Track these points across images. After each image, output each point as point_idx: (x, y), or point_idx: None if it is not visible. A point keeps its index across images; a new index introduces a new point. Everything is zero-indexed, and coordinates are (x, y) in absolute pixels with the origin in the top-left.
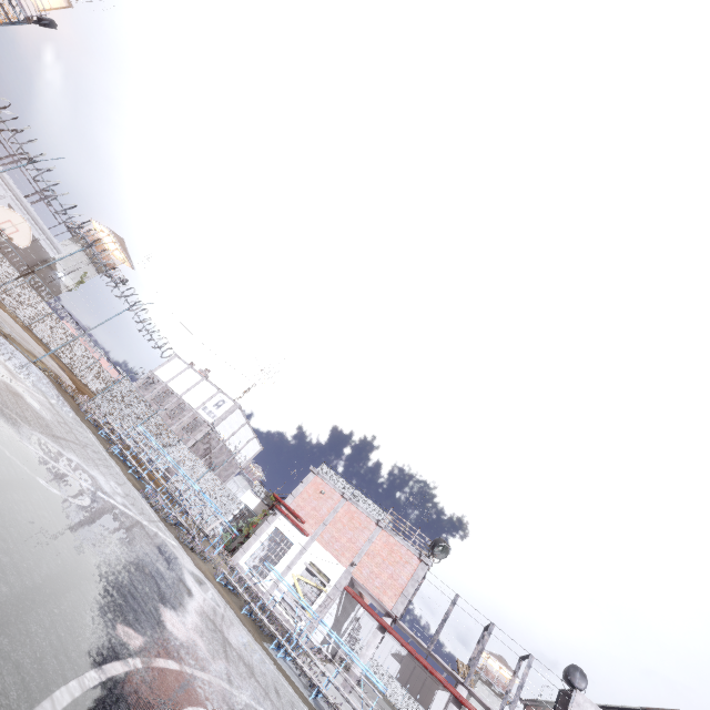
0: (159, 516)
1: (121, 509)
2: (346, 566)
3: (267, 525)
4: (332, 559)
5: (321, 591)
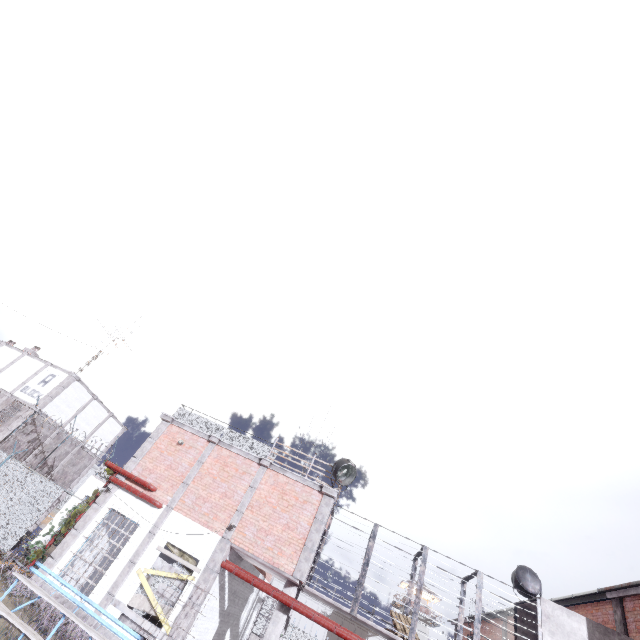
0: None
1: None
2: (221, 532)
3: (96, 509)
4: (199, 529)
5: (186, 583)
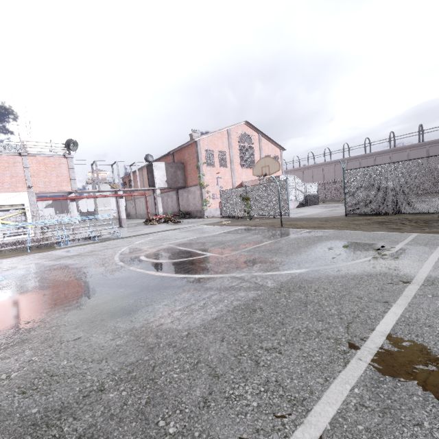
0: None
1: None
2: (26, 191)
3: None
4: (12, 195)
5: (24, 213)
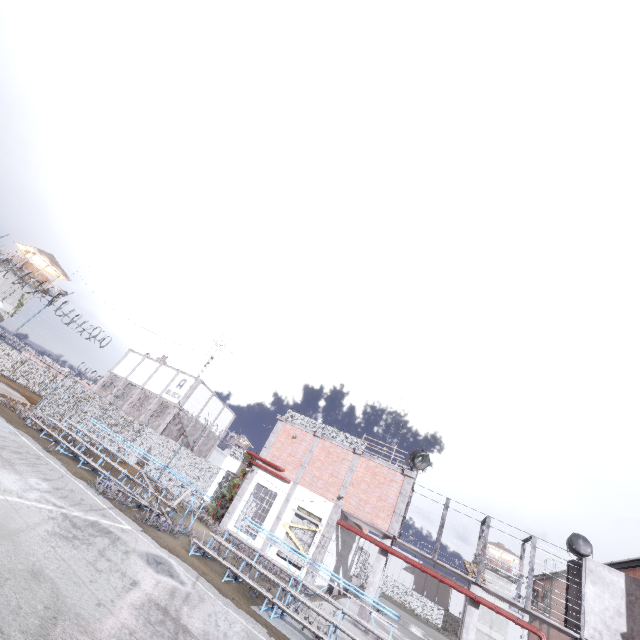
0: (113, 503)
1: (30, 506)
2: (334, 501)
3: (248, 483)
4: (318, 498)
5: (315, 533)
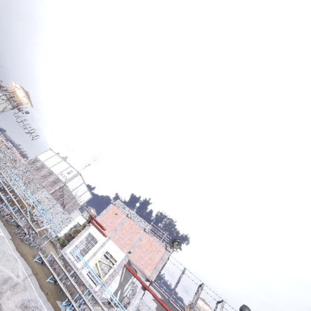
0: (2, 219)
1: None
2: (126, 253)
3: (85, 231)
4: (118, 249)
5: (111, 267)
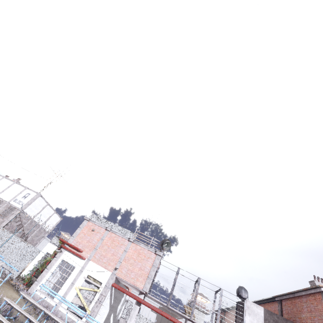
0: None
1: None
2: (112, 271)
3: (56, 260)
4: (102, 269)
5: (96, 292)
